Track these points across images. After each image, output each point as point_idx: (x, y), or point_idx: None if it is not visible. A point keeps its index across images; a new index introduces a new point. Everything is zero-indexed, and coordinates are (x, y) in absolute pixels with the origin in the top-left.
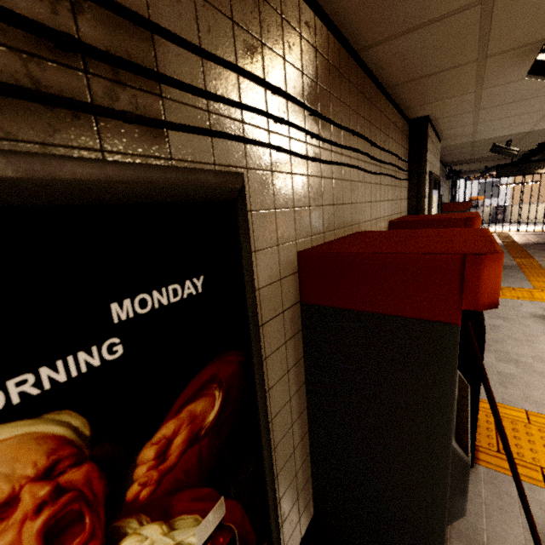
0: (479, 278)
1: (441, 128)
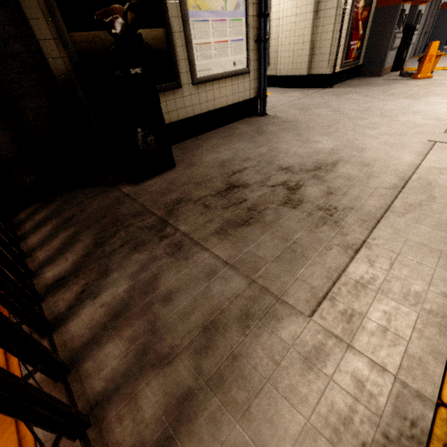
0: None
1: None
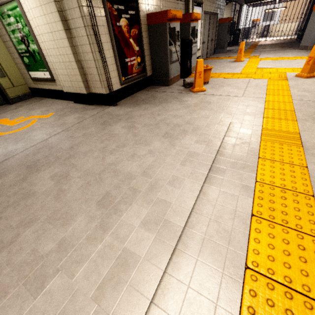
0: (168, 14)
1: None
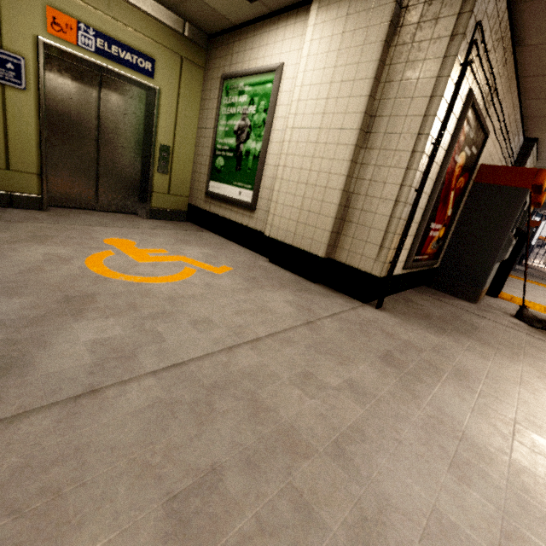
0: (540, 176)
1: (542, 149)
